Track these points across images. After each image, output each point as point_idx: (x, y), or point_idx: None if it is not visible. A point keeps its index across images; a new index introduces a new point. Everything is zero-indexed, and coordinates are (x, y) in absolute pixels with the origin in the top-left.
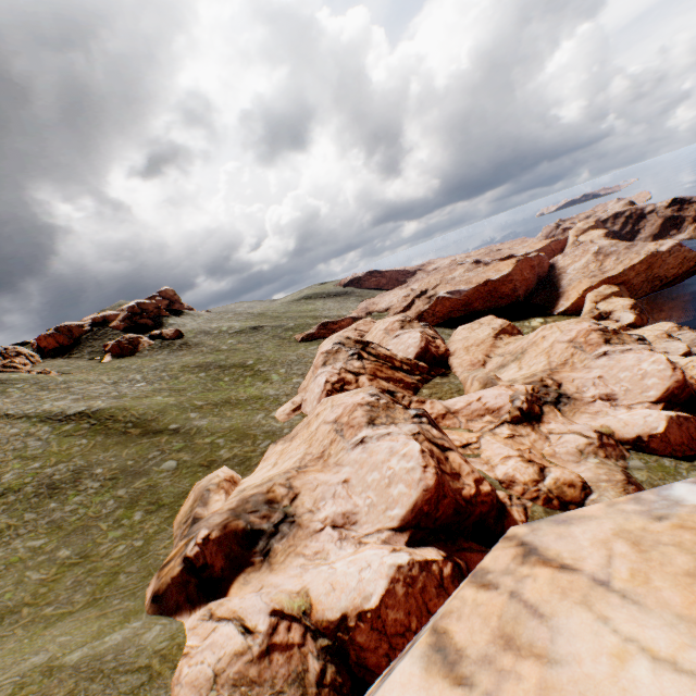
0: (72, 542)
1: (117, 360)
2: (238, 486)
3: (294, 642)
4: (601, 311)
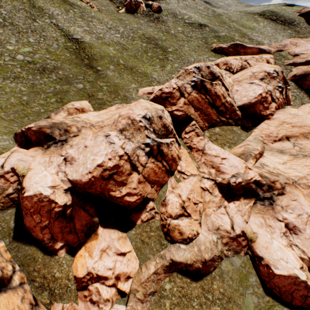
0: (30, 96)
1: (125, 14)
2: (82, 114)
3: (10, 180)
4: None
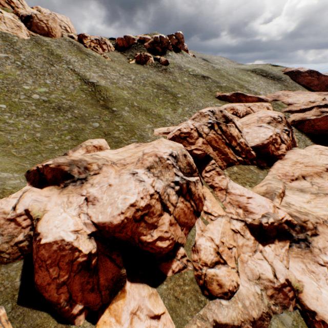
0: (44, 132)
1: (135, 64)
2: (99, 151)
3: (22, 225)
4: None
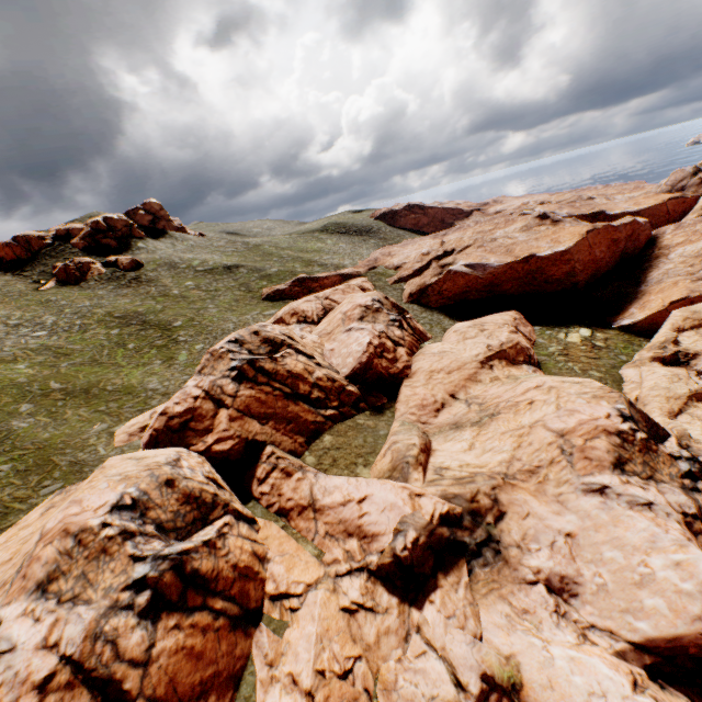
0: None
1: (57, 289)
2: None
3: None
4: (681, 350)
